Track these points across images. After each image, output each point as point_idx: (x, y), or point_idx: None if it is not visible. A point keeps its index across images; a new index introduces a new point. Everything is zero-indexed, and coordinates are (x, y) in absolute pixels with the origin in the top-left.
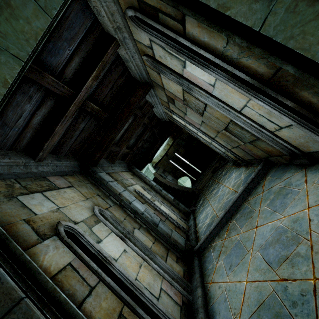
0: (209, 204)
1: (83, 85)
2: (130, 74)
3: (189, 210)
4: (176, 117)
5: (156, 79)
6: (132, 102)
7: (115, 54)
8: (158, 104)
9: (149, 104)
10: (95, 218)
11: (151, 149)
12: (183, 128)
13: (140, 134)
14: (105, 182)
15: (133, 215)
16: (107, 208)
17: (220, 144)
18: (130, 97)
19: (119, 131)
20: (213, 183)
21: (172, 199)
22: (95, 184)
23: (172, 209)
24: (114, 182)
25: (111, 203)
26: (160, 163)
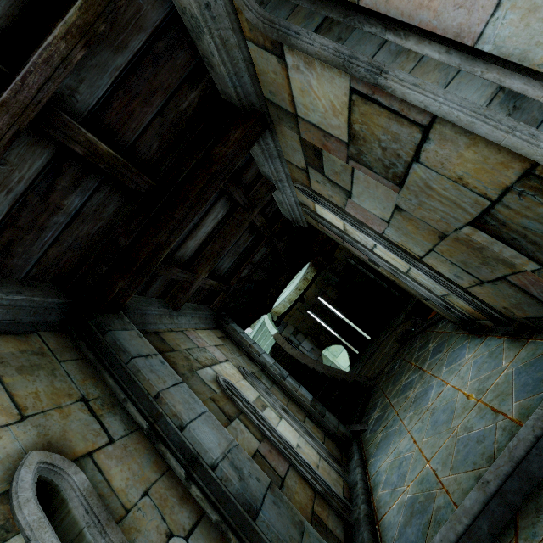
0: (403, 428)
1: (33, 49)
2: (214, 87)
3: (347, 430)
4: (324, 211)
5: (275, 89)
6: (217, 158)
7: (164, 4)
8: (285, 181)
9: (265, 181)
10: (1, 515)
11: (270, 285)
12: (339, 242)
13: (245, 250)
14: (124, 358)
15: (185, 468)
16: (93, 452)
17: (437, 273)
18: (211, 145)
19: (180, 228)
20: (404, 368)
21: (309, 400)
22: (93, 361)
23: (307, 430)
24: (154, 358)
25: (122, 426)
26: (288, 316)
